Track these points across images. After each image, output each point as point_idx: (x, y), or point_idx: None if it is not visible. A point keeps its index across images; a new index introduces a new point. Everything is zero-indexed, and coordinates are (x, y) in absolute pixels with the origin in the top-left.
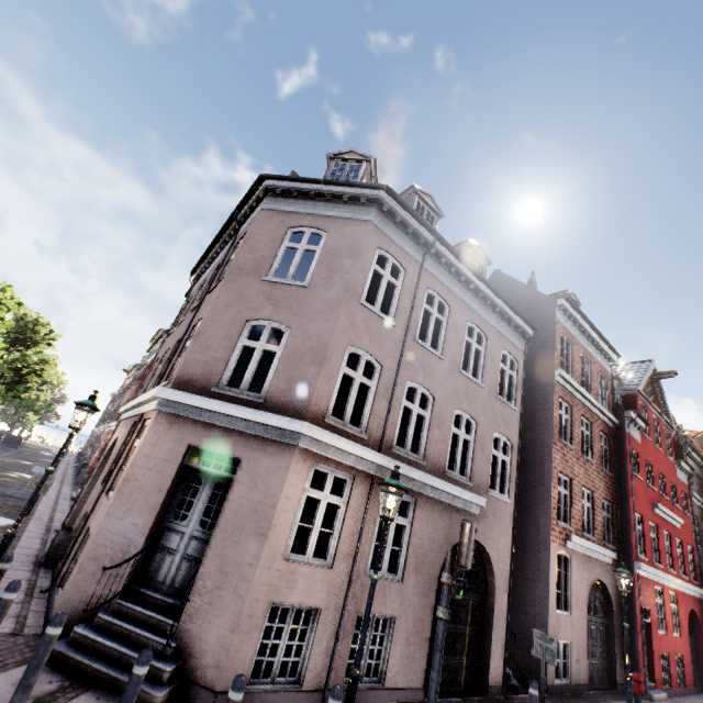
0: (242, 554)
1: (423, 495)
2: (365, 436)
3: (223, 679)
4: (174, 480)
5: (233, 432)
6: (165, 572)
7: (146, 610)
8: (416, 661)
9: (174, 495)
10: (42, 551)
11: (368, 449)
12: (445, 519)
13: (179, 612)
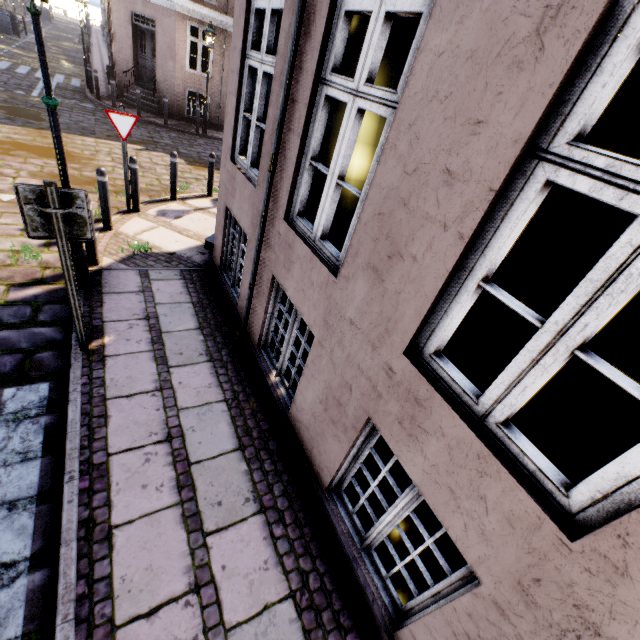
0: (169, 68)
1: None
2: (215, 4)
3: (176, 112)
4: (133, 33)
5: (147, 3)
6: (147, 78)
7: (145, 90)
8: None
9: (137, 42)
10: (106, 81)
11: (216, 13)
12: None
13: (155, 90)
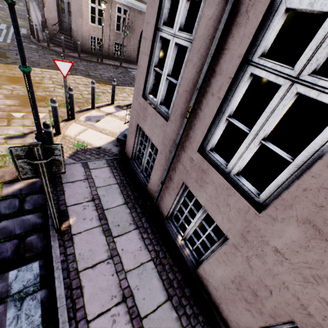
0: (79, 22)
1: (132, 8)
2: None
3: (84, 49)
4: (56, 1)
5: None
6: (66, 28)
7: (65, 36)
8: (133, 56)
9: (59, 6)
10: (41, 30)
11: None
12: (142, 17)
13: (71, 36)
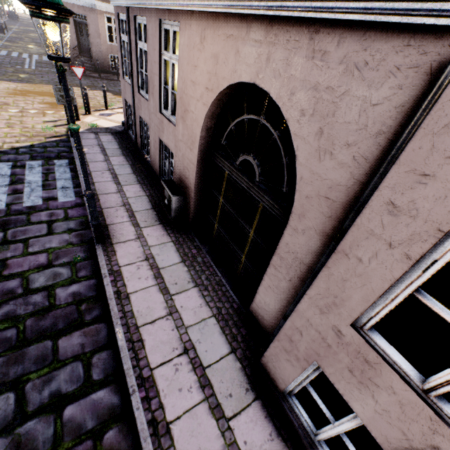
0: (97, 43)
1: None
2: None
3: (105, 69)
4: (75, 25)
5: (80, 7)
6: (86, 50)
7: (86, 58)
8: None
9: (78, 30)
10: None
11: None
12: None
13: (92, 57)
